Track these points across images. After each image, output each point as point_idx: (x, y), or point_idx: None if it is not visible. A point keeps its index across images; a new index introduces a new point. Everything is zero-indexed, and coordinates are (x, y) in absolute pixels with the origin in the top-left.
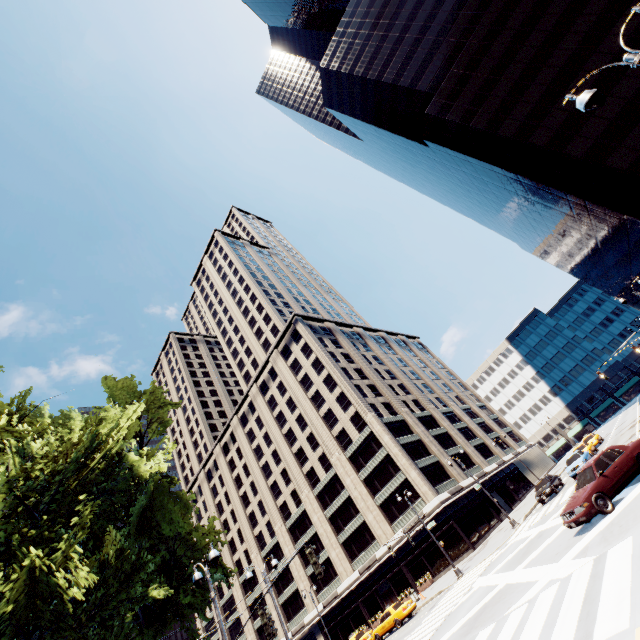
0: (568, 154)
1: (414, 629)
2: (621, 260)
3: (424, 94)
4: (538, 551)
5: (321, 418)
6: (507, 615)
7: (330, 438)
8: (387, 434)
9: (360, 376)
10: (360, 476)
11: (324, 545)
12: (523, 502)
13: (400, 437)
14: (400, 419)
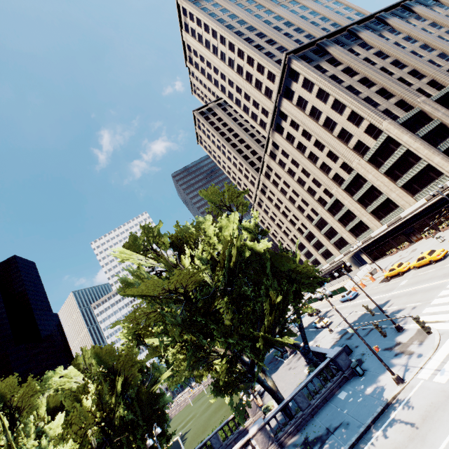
0: None
1: None
2: None
3: None
4: None
5: (336, 138)
6: None
7: (347, 151)
8: (406, 134)
9: (366, 86)
10: (380, 171)
11: (356, 215)
12: None
13: (419, 131)
14: (416, 112)
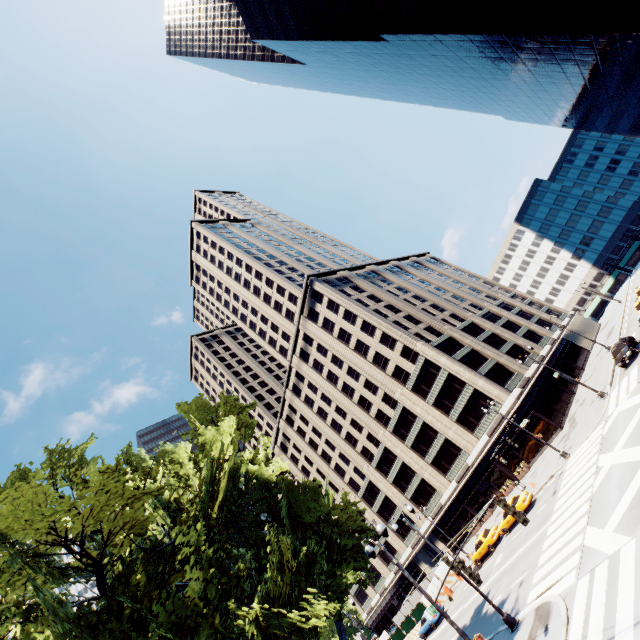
0: None
1: (550, 517)
2: (633, 90)
3: None
4: None
5: (371, 364)
6: None
7: (387, 378)
8: (442, 356)
9: (393, 312)
10: (428, 402)
11: (415, 470)
12: (588, 370)
13: (454, 354)
14: (447, 337)
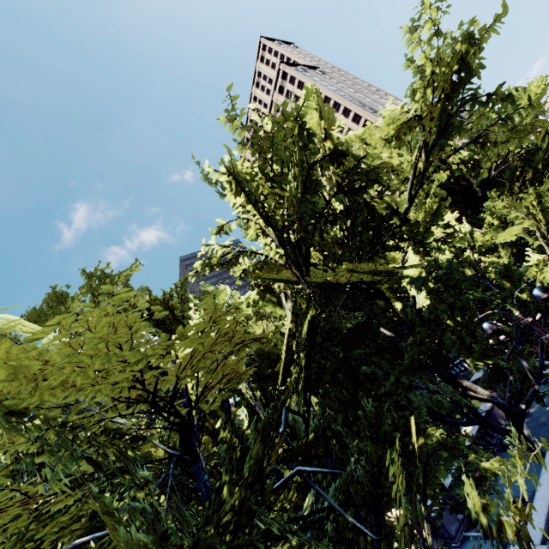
0: None
1: None
2: None
3: None
4: None
5: None
6: None
7: None
8: None
9: None
10: None
11: None
12: None
13: None
14: None
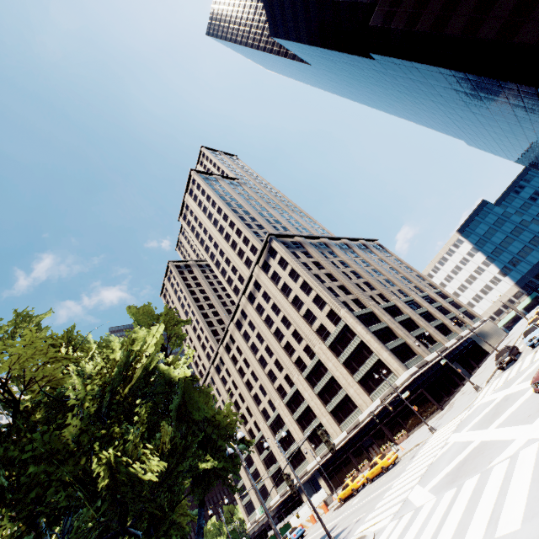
0: (519, 42)
1: (400, 474)
2: None
3: (366, 5)
4: (508, 413)
5: (302, 317)
6: (490, 468)
7: (311, 332)
8: (359, 325)
9: (331, 279)
10: (340, 360)
11: (316, 414)
12: (481, 368)
13: (370, 326)
14: (369, 311)
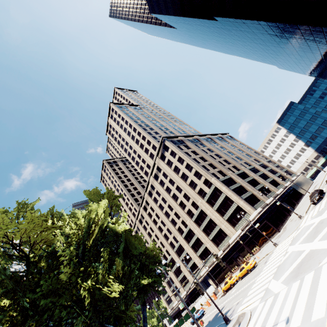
0: None
1: (259, 273)
2: None
3: None
4: (325, 231)
5: (188, 185)
6: (320, 267)
7: (195, 194)
8: (224, 186)
9: (203, 160)
10: (214, 208)
11: (203, 242)
12: (300, 204)
13: (230, 186)
14: (228, 177)
